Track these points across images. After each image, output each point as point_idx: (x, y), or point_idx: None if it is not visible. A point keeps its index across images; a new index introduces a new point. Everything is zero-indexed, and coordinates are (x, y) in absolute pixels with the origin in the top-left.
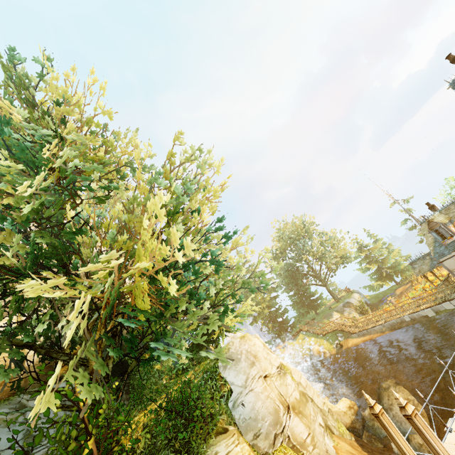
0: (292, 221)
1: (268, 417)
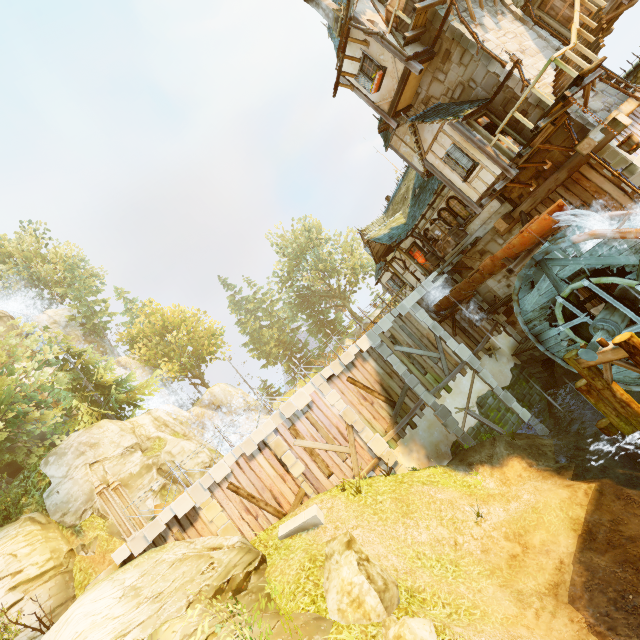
0: (293, 228)
1: (82, 498)
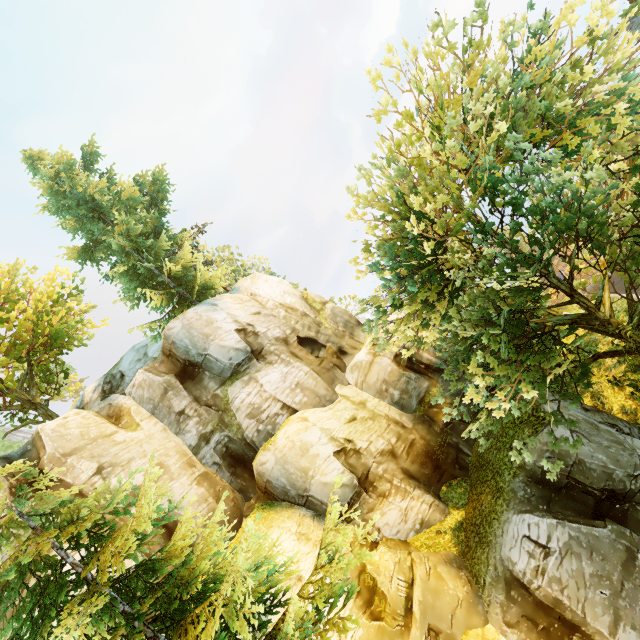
0: None
1: None
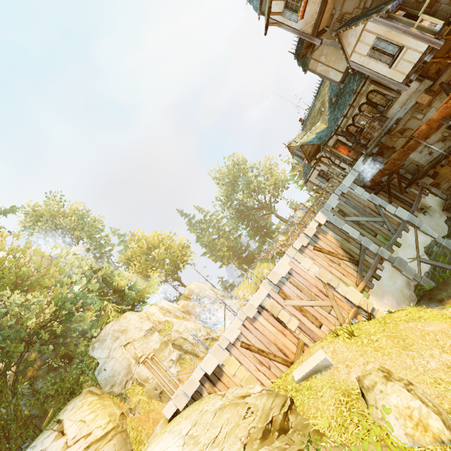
0: (226, 164)
1: (123, 371)
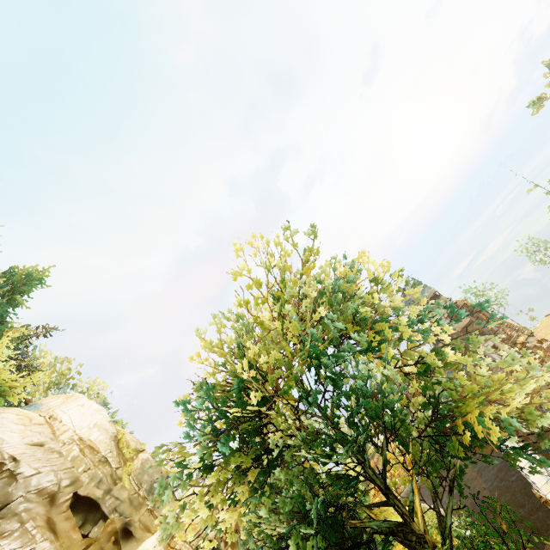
0: None
1: None
